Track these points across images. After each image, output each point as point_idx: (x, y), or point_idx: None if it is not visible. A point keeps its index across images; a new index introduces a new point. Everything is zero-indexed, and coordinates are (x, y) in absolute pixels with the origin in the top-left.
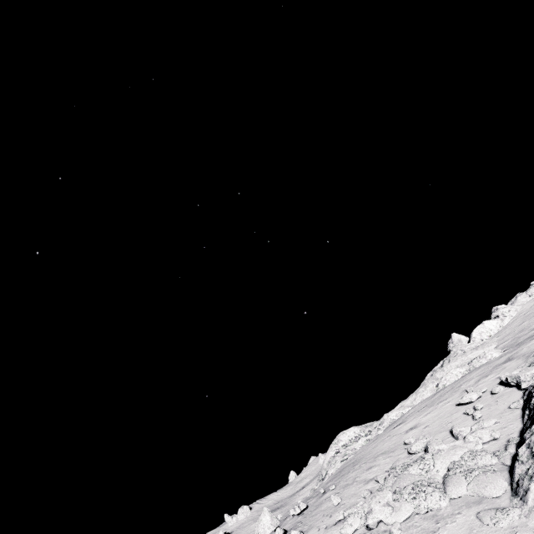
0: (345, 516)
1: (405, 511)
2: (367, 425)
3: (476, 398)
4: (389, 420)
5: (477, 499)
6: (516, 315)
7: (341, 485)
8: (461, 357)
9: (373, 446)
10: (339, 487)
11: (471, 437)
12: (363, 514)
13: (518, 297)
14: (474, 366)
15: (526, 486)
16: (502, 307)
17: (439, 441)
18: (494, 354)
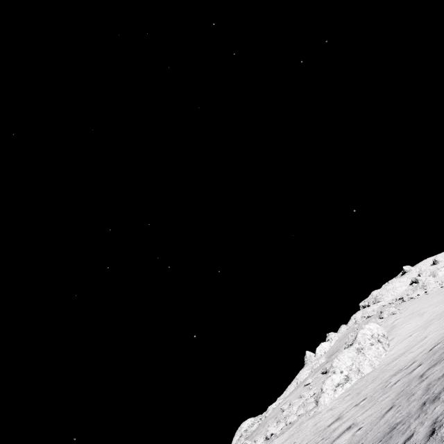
0: (255, 440)
1: (281, 425)
2: (258, 416)
3: (311, 381)
4: (271, 408)
5: (306, 412)
6: (337, 339)
7: (249, 439)
8: (309, 365)
9: (264, 419)
10: (248, 440)
11: (306, 394)
12: (264, 436)
13: (341, 327)
14: (314, 368)
15: (318, 400)
16: (331, 334)
17: (295, 399)
18: (322, 360)
